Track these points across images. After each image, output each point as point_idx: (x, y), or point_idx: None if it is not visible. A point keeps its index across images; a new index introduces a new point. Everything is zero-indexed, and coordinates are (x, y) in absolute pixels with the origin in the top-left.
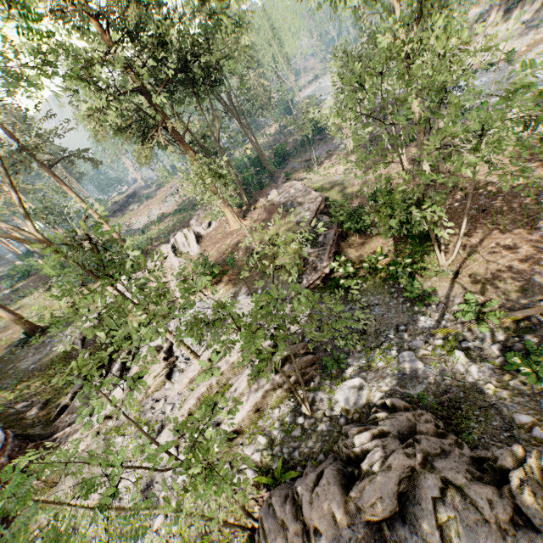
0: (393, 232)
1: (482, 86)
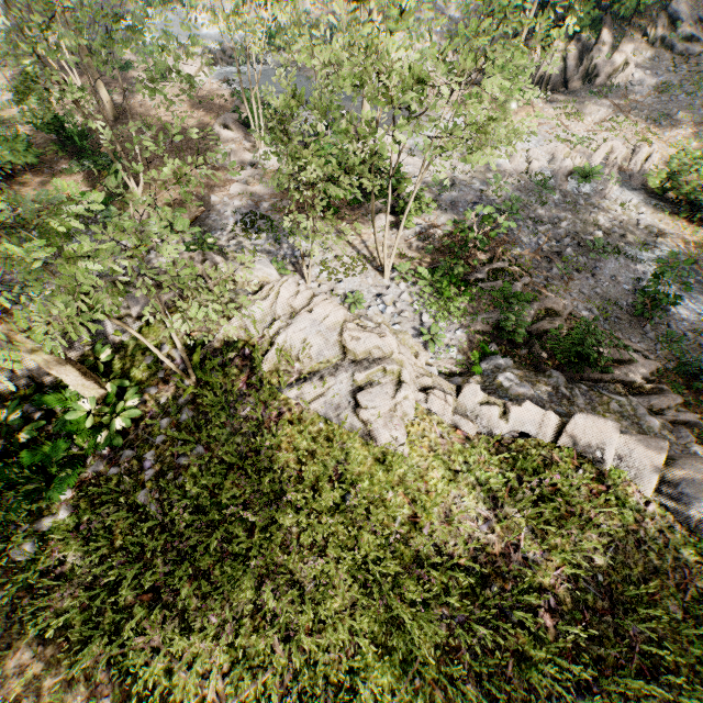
0: (80, 167)
1: (162, 25)
